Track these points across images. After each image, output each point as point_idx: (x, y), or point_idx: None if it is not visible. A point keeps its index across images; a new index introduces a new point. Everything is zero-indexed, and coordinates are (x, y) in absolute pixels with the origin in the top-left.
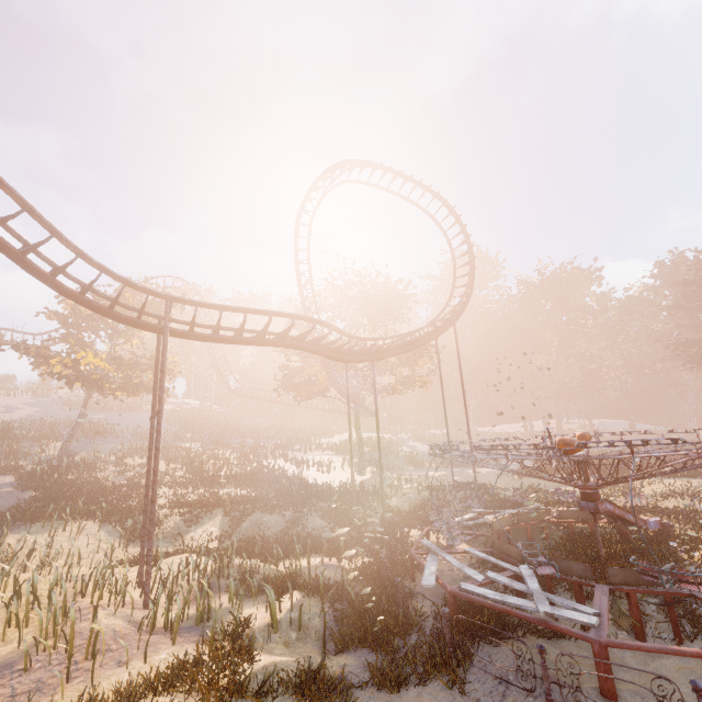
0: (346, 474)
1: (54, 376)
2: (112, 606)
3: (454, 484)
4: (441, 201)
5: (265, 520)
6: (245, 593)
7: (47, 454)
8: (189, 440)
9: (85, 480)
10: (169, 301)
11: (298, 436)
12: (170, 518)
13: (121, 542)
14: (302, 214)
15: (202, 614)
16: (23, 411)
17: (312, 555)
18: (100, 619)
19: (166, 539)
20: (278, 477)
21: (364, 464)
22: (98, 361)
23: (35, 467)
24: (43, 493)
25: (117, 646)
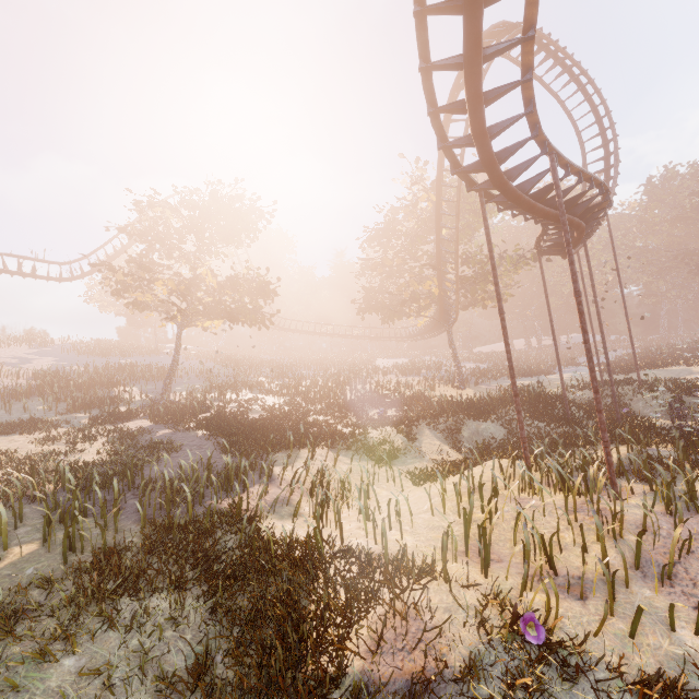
0: (448, 390)
1: (138, 307)
2: (595, 501)
3: (603, 382)
4: (579, 84)
5: (484, 428)
6: (634, 480)
7: (137, 398)
8: (253, 376)
9: (234, 416)
10: (554, 155)
11: (347, 364)
12: (394, 436)
13: (370, 463)
14: (456, 91)
15: (688, 495)
16: (42, 361)
17: (601, 446)
18: (628, 511)
19: (406, 455)
20: (415, 395)
21: (464, 379)
22: (214, 281)
23: (163, 409)
24: (210, 430)
25: (691, 530)
